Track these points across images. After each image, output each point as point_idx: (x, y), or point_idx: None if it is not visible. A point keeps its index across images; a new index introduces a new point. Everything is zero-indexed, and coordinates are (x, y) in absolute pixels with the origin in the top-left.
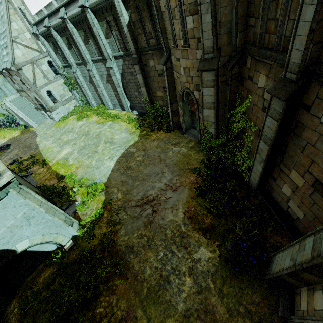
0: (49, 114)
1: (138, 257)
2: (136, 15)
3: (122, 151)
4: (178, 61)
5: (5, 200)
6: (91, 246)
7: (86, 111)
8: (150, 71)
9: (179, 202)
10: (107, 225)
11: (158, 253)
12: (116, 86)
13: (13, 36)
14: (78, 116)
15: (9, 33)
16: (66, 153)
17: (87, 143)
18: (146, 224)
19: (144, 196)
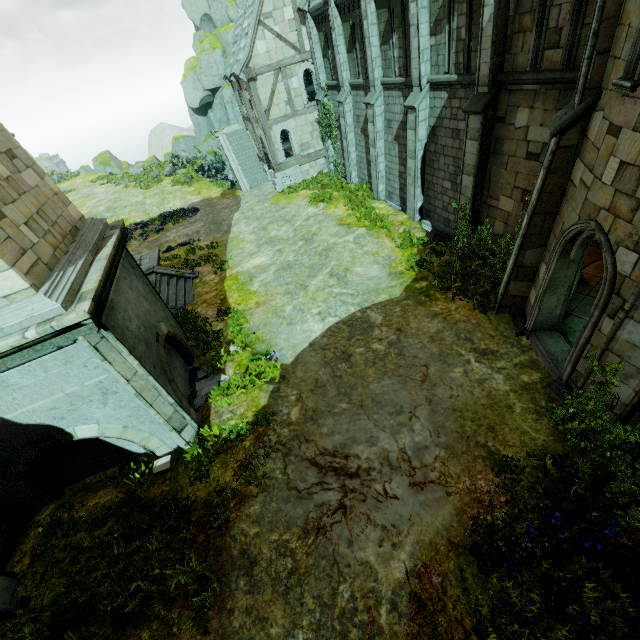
0: (271, 175)
1: (253, 595)
2: None
3: (352, 310)
4: (611, 137)
5: (72, 349)
6: (190, 496)
7: (333, 188)
8: (507, 139)
9: (411, 529)
10: (237, 471)
11: (294, 626)
12: (408, 154)
13: (263, 12)
14: (314, 195)
15: (258, 6)
16: (258, 264)
17: (299, 258)
18: (307, 527)
19: (341, 448)
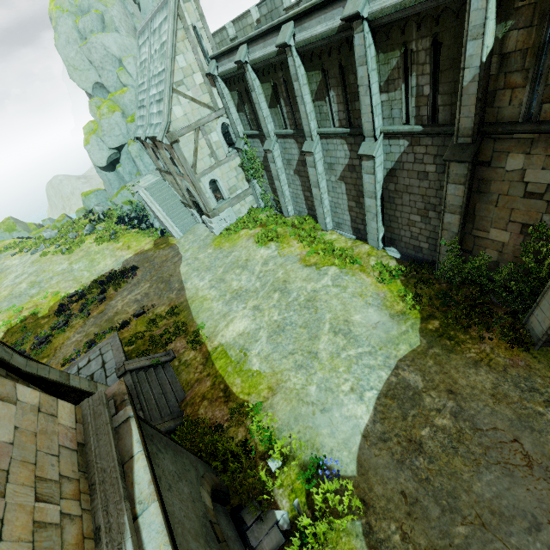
0: (205, 221)
1: None
2: (528, 34)
3: (384, 375)
4: None
5: None
6: None
7: (275, 225)
8: (496, 180)
9: None
10: None
11: None
12: (365, 194)
13: (175, 81)
14: (259, 236)
15: (170, 76)
16: (242, 331)
17: (286, 316)
18: None
19: None
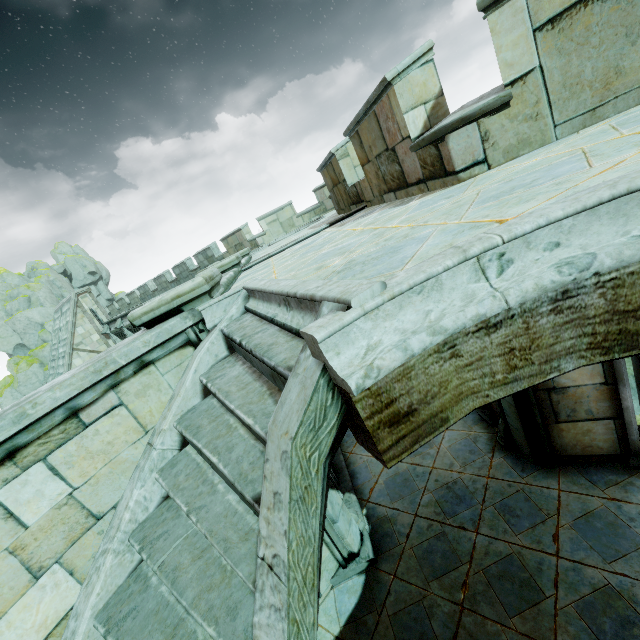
0: None
1: None
2: None
3: None
4: None
5: None
6: None
7: None
8: None
9: None
10: None
11: None
12: None
13: (75, 343)
14: None
15: (71, 341)
16: None
17: None
18: None
19: None
